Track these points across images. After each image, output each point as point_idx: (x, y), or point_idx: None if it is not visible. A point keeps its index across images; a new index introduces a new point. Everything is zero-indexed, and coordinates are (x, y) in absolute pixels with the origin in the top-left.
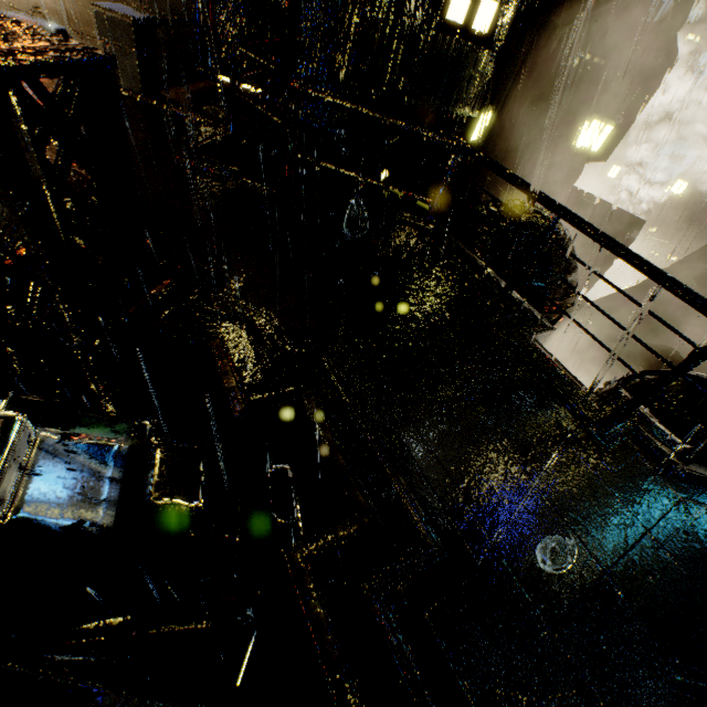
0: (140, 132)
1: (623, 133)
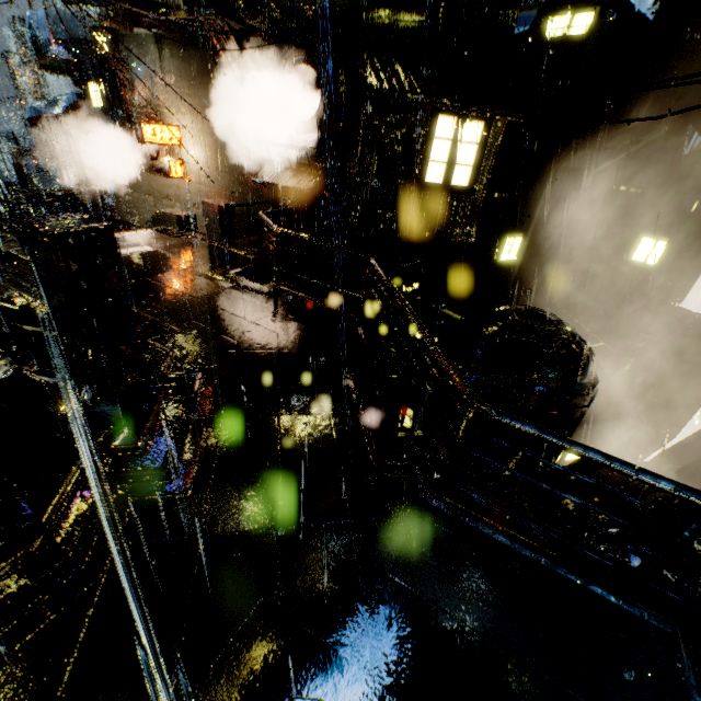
0: (202, 261)
1: (695, 247)
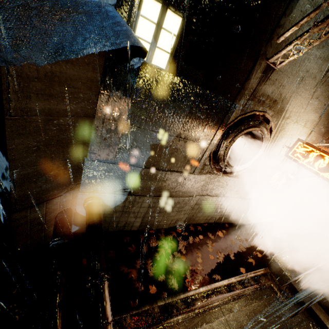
0: None
1: None
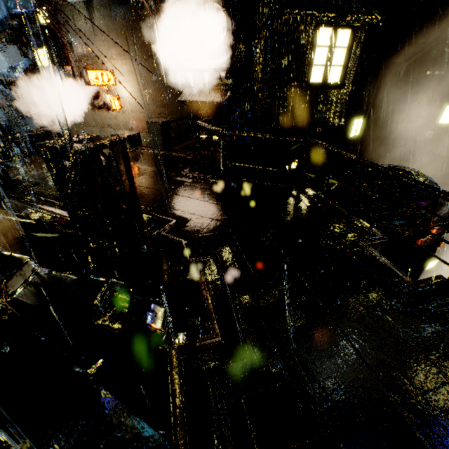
0: (159, 165)
1: None
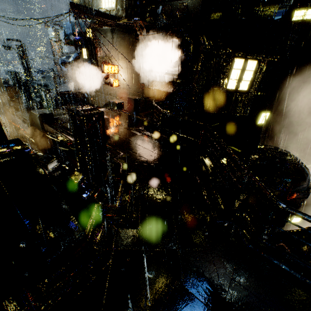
0: (127, 122)
1: None
